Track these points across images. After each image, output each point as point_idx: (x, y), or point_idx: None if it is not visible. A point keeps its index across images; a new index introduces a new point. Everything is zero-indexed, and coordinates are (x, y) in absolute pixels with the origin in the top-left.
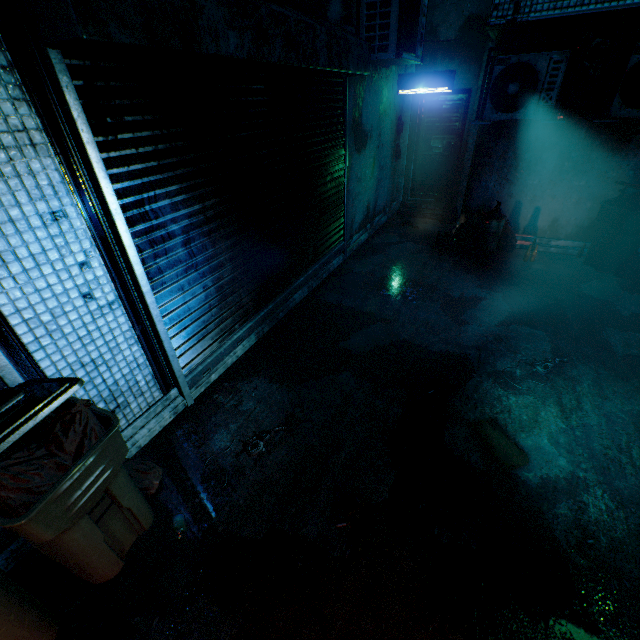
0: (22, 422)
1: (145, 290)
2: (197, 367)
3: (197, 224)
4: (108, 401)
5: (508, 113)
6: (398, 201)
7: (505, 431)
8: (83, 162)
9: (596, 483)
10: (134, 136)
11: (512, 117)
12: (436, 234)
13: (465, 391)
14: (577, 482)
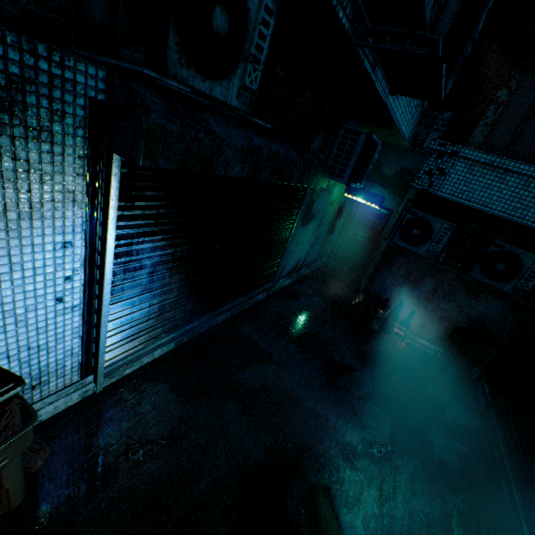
0: None
1: (105, 303)
2: (118, 361)
3: (165, 261)
4: (34, 378)
5: (409, 245)
6: (322, 260)
7: (333, 501)
8: (103, 214)
9: None
10: (146, 204)
11: (411, 248)
12: (340, 298)
13: (315, 452)
14: None
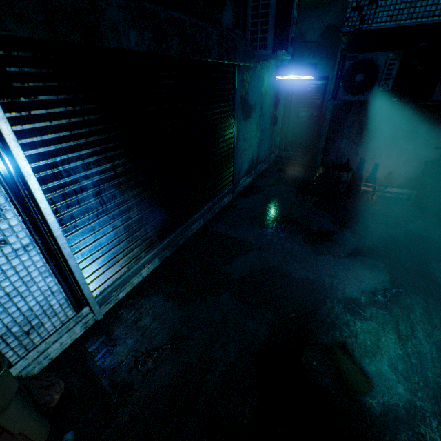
0: None
1: (57, 234)
2: (107, 288)
3: (107, 179)
4: (22, 324)
5: (355, 95)
6: (275, 154)
7: (352, 355)
8: None
9: (431, 413)
10: (47, 112)
11: (358, 98)
12: (301, 179)
13: (320, 315)
14: (415, 411)
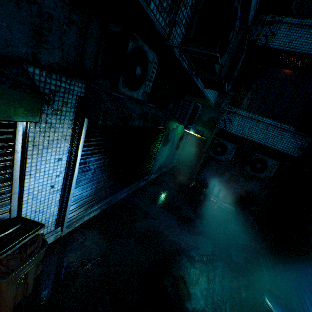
0: (22, 239)
1: (72, 187)
2: (73, 219)
3: (100, 166)
4: None
5: (216, 155)
6: (173, 163)
7: (185, 283)
8: (76, 145)
9: None
10: (95, 139)
11: (217, 157)
12: (183, 183)
13: (176, 261)
14: None
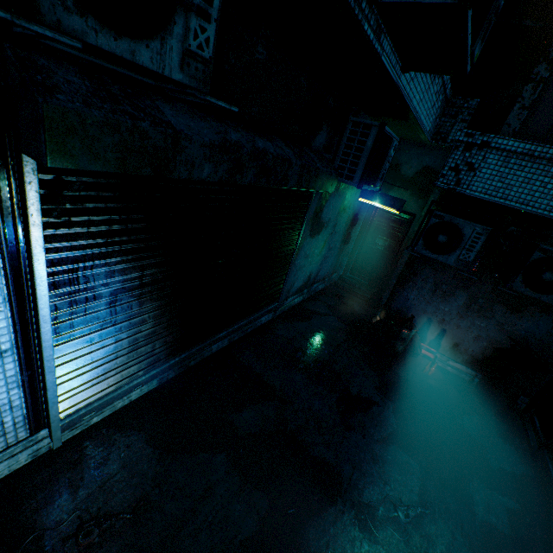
0: None
1: (45, 344)
2: (80, 409)
3: (129, 288)
4: None
5: (435, 254)
6: (338, 273)
7: None
8: (25, 235)
9: None
10: (90, 218)
11: (437, 258)
12: (359, 316)
13: (324, 520)
14: None
